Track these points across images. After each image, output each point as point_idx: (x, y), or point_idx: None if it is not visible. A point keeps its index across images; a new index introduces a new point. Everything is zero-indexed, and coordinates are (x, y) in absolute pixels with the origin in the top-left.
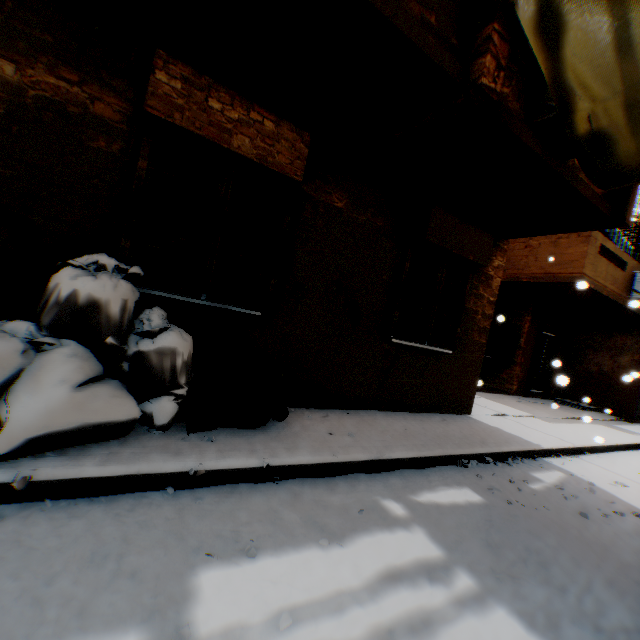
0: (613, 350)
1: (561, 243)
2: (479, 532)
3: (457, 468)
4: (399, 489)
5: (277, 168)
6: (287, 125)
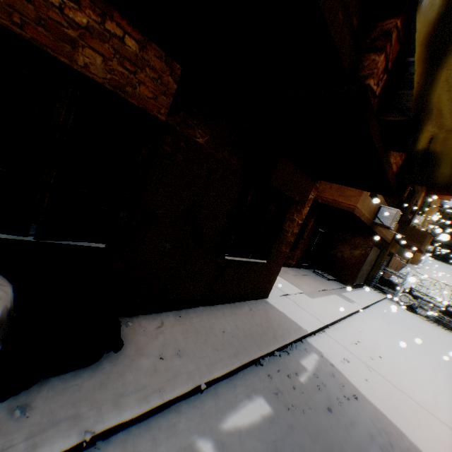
0: (353, 246)
1: None
2: None
3: (256, 368)
4: (212, 416)
5: (137, 101)
6: (155, 50)
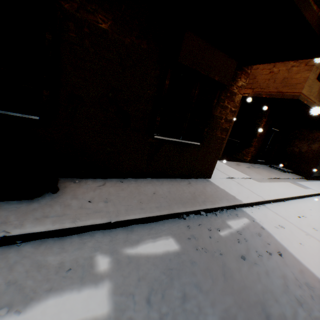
0: (310, 140)
1: (293, 70)
2: (155, 282)
3: (178, 220)
4: (120, 243)
5: None
6: None
